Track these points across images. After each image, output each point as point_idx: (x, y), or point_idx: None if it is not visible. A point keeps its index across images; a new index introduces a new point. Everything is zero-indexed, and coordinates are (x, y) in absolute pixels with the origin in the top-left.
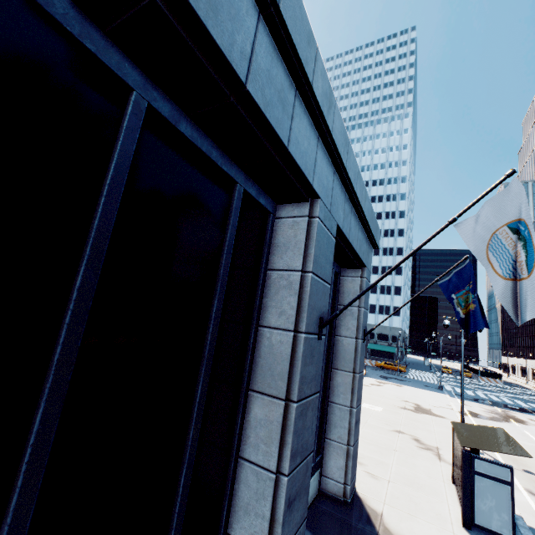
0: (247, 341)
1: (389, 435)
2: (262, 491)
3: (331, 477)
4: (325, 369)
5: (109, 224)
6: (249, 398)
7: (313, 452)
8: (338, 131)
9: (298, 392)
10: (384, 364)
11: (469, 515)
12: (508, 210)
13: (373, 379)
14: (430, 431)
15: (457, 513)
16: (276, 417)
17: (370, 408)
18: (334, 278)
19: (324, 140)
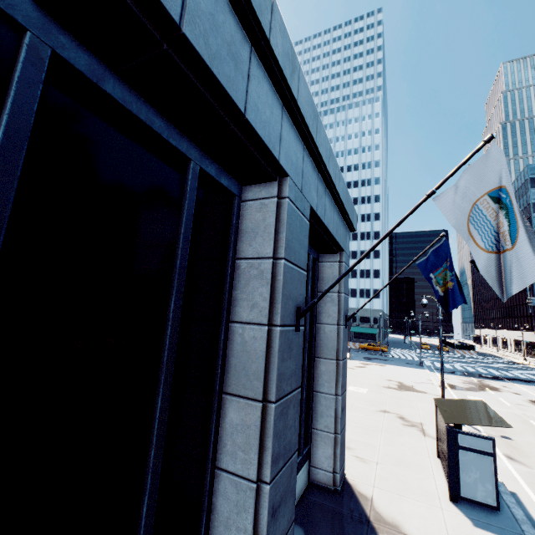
0: (216, 340)
1: (375, 416)
2: (243, 502)
3: (320, 467)
4: (308, 358)
5: (2, 208)
6: (223, 402)
7: (301, 445)
8: (304, 101)
9: (277, 391)
10: (367, 346)
11: (455, 489)
12: (488, 179)
13: (357, 362)
14: (413, 408)
15: (444, 487)
16: (253, 421)
17: (356, 390)
18: (312, 265)
19: (290, 110)
